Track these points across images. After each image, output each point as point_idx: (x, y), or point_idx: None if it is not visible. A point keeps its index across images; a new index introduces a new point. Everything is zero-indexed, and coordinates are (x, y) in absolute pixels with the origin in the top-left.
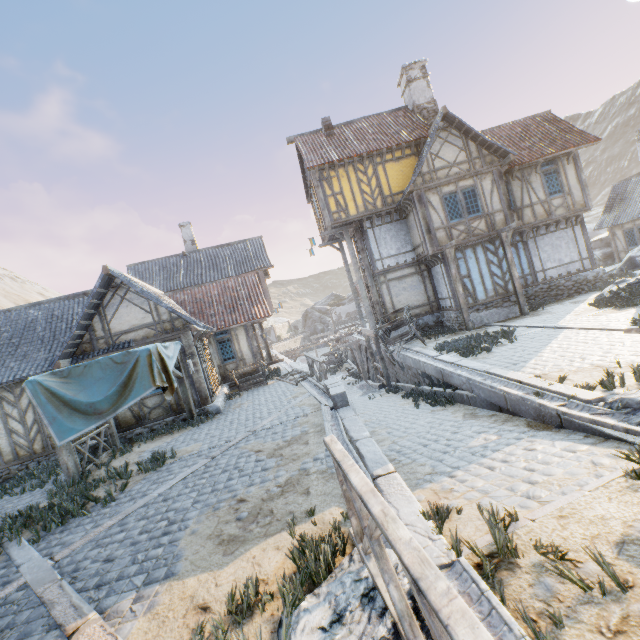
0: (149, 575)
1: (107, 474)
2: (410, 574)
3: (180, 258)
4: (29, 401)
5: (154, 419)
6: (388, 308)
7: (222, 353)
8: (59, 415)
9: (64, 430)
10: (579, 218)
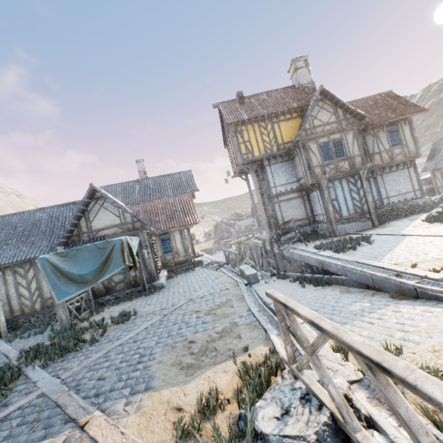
0: (133, 388)
1: (89, 325)
2: (372, 360)
3: (135, 183)
4: (34, 274)
5: (118, 290)
6: (279, 220)
7: (163, 248)
8: (59, 282)
9: (61, 293)
10: (412, 162)
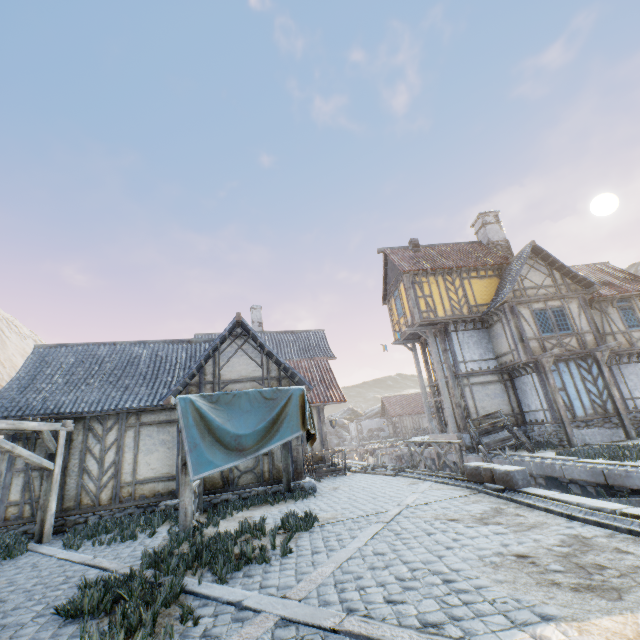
0: (508, 615)
1: (240, 528)
2: None
3: None
4: (116, 438)
5: (242, 485)
6: (471, 412)
7: None
8: (201, 442)
9: (202, 462)
10: None
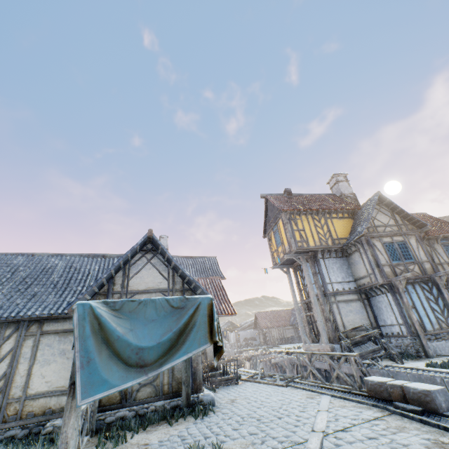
0: None
1: None
2: None
3: None
4: (12, 347)
5: (140, 400)
6: (339, 325)
7: None
8: (96, 356)
9: (94, 381)
10: None
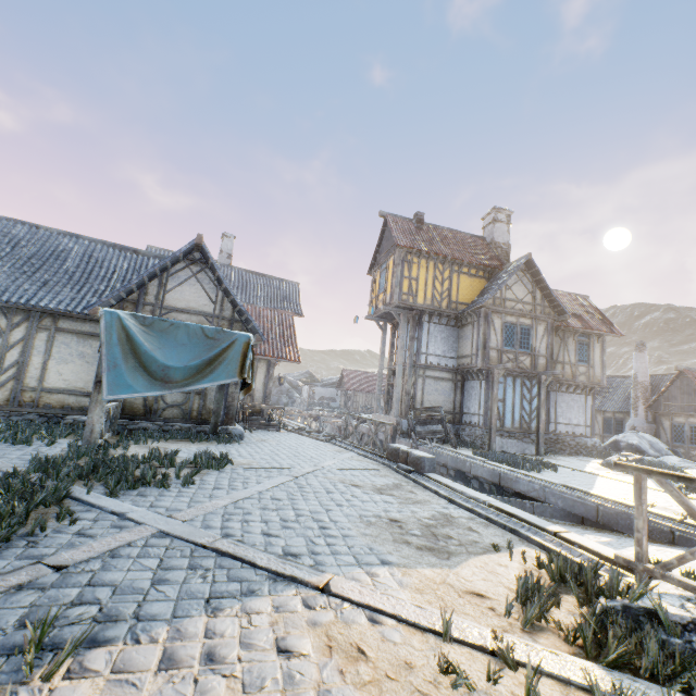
0: (357, 557)
1: (149, 455)
2: None
3: None
4: (23, 336)
5: (166, 418)
6: (417, 402)
7: None
8: (123, 364)
9: (120, 383)
10: (593, 390)
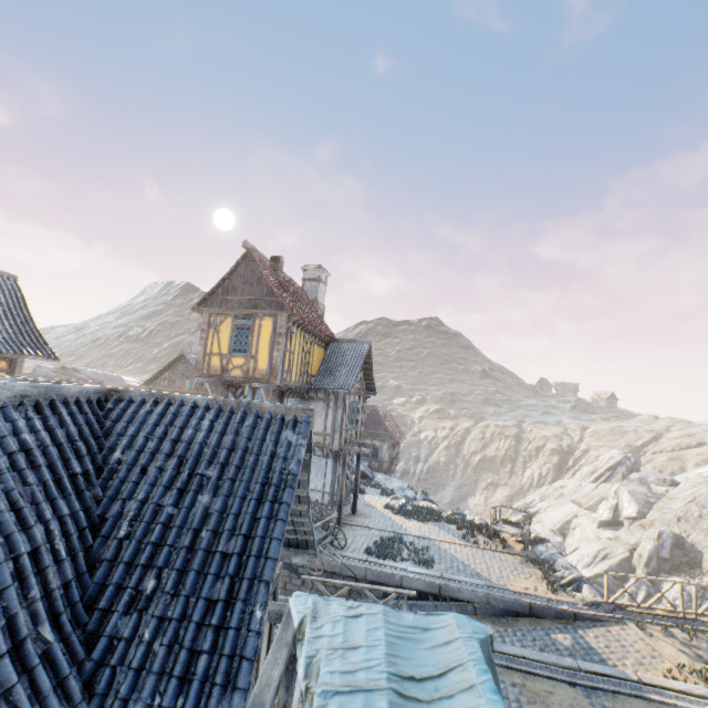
0: None
1: None
2: None
3: None
4: None
5: None
6: None
7: None
8: None
9: None
10: None
